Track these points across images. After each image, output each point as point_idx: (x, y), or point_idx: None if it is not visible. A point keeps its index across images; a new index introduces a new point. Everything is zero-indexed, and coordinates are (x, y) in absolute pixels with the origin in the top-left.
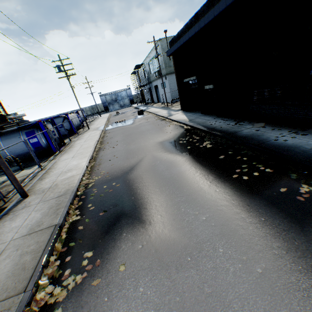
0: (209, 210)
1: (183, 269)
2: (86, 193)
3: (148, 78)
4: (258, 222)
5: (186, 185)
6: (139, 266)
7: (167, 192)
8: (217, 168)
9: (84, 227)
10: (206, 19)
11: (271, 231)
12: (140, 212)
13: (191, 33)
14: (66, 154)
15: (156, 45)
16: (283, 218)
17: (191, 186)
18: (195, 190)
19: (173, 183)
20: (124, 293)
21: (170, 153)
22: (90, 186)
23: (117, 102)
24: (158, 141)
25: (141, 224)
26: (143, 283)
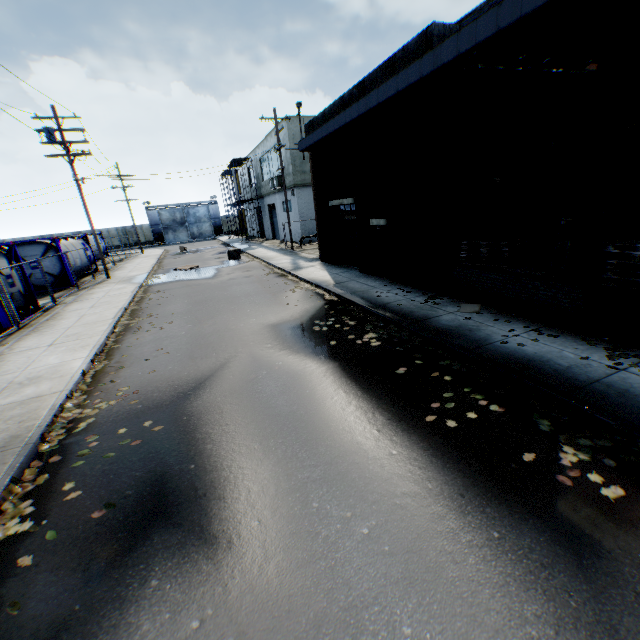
0: (378, 508)
1: None
2: (66, 448)
3: (257, 188)
4: (486, 542)
5: (326, 435)
6: None
7: (281, 454)
8: (392, 396)
9: (36, 560)
10: (382, 94)
11: (518, 569)
12: (207, 509)
13: (350, 114)
14: (36, 336)
15: (279, 127)
16: (539, 530)
17: (337, 440)
18: (345, 450)
19: (296, 429)
20: None
21: (293, 354)
22: (84, 427)
23: (185, 226)
24: (267, 321)
25: (204, 549)
26: None
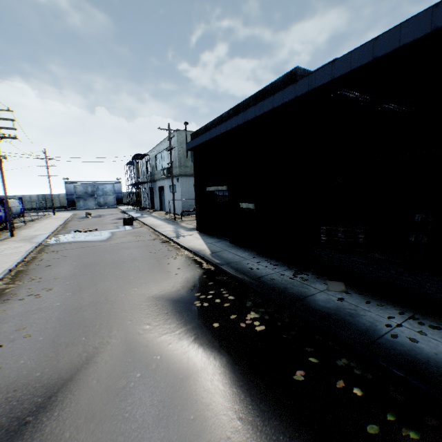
0: None
1: None
2: None
3: (151, 175)
4: None
5: None
6: None
7: None
8: (304, 431)
9: None
10: (259, 109)
11: None
12: None
13: (231, 124)
14: None
15: (171, 136)
16: None
17: None
18: None
19: None
20: None
21: (174, 341)
22: None
23: (94, 197)
24: (148, 292)
25: None
26: None
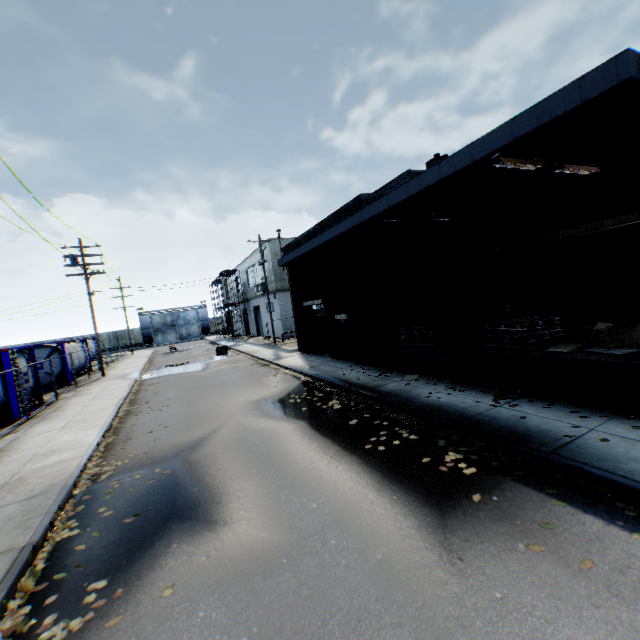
0: (324, 494)
1: (274, 574)
2: (94, 491)
3: (243, 293)
4: (388, 501)
5: (294, 463)
6: (200, 584)
7: (260, 476)
8: (344, 437)
9: (88, 546)
10: (332, 233)
11: (403, 510)
12: (208, 508)
13: (313, 244)
14: (46, 423)
15: (263, 246)
16: (420, 492)
17: (301, 465)
18: (306, 469)
19: (272, 462)
20: (169, 624)
21: (272, 418)
22: (106, 478)
23: (174, 328)
24: (251, 399)
25: (208, 527)
26: (204, 605)
